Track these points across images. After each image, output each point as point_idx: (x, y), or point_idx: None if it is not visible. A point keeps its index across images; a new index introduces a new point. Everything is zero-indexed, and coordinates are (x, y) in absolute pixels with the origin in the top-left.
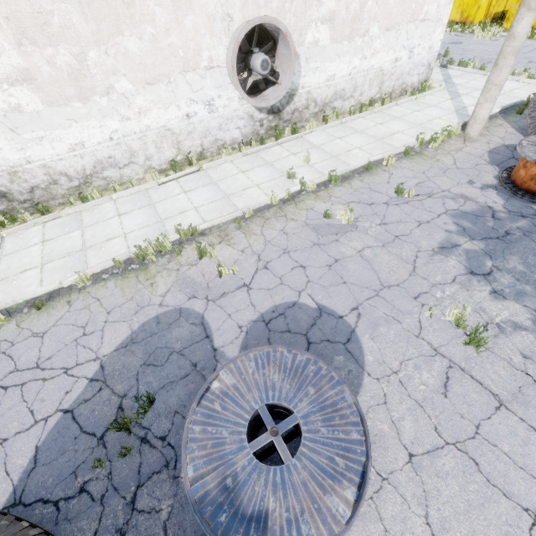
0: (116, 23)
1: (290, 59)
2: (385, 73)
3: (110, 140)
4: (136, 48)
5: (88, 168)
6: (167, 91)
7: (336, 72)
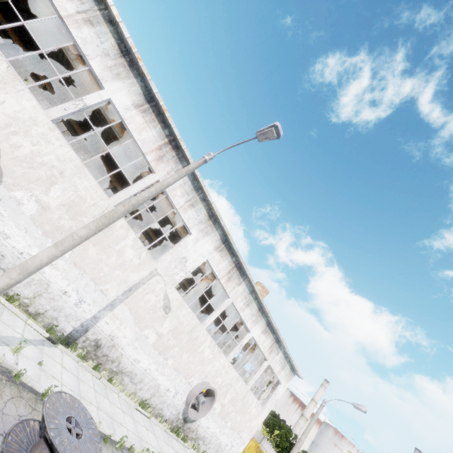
0: (189, 350)
1: (209, 408)
2: (221, 447)
3: (145, 370)
4: (184, 358)
5: (126, 369)
6: (175, 376)
7: (211, 427)
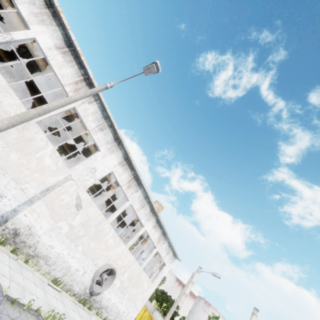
0: (96, 239)
1: (110, 283)
2: (119, 313)
3: (58, 254)
4: (92, 245)
5: (42, 254)
6: (83, 259)
7: (112, 298)
